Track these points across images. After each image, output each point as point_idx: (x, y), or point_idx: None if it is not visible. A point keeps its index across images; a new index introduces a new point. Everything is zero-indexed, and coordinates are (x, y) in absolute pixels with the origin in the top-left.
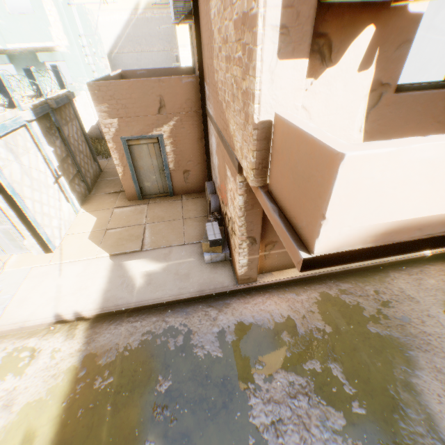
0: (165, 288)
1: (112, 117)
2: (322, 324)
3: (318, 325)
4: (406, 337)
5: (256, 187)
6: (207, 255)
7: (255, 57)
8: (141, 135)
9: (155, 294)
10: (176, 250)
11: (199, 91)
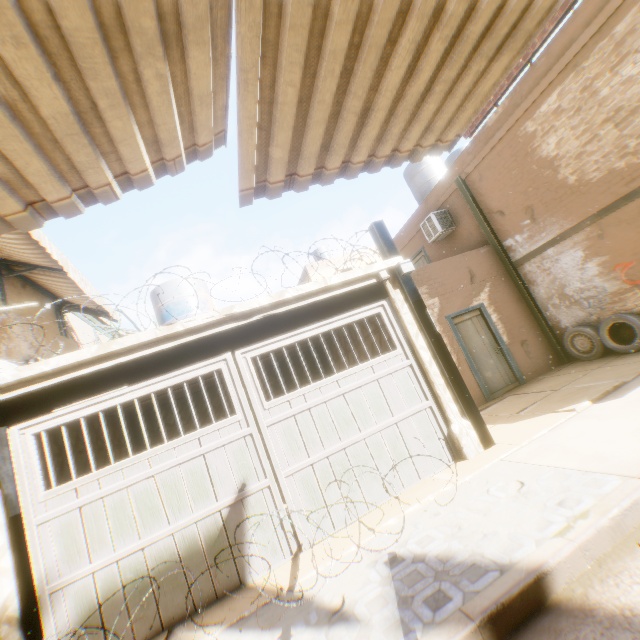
0: None
1: (432, 297)
2: None
3: None
4: None
5: None
6: None
7: None
8: (463, 309)
9: None
10: None
11: (496, 256)
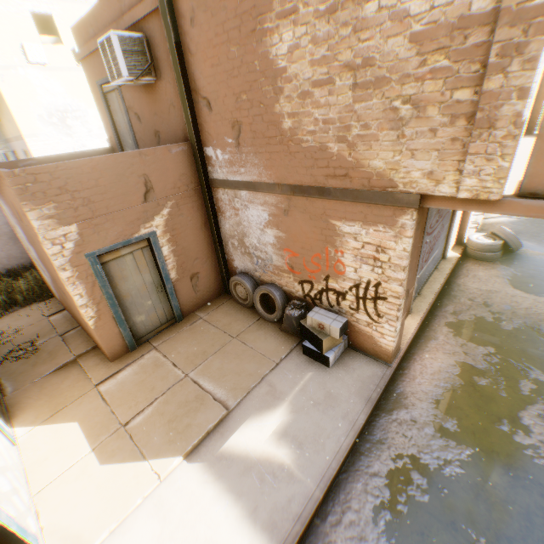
0: (327, 432)
1: (66, 223)
2: (482, 348)
3: (480, 352)
4: (525, 318)
5: (492, 201)
6: (331, 354)
7: (539, 47)
8: (122, 241)
9: (326, 450)
10: (276, 378)
11: (193, 161)
